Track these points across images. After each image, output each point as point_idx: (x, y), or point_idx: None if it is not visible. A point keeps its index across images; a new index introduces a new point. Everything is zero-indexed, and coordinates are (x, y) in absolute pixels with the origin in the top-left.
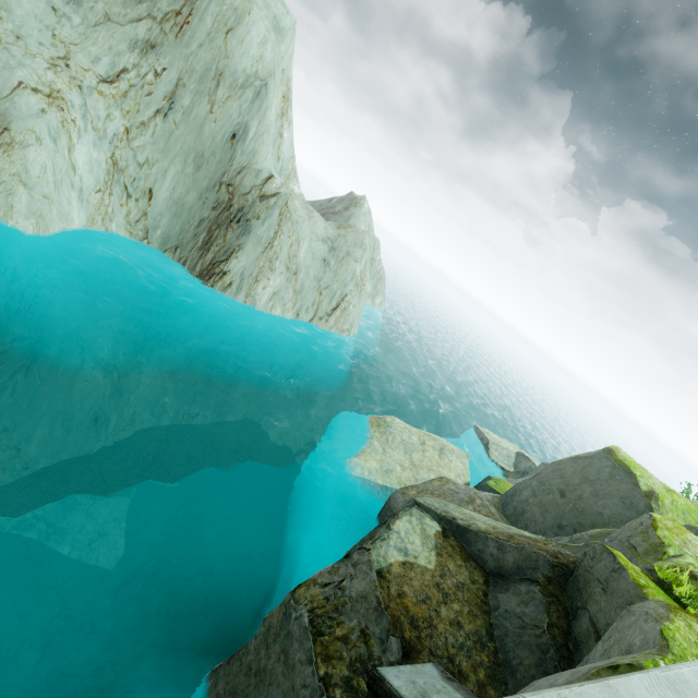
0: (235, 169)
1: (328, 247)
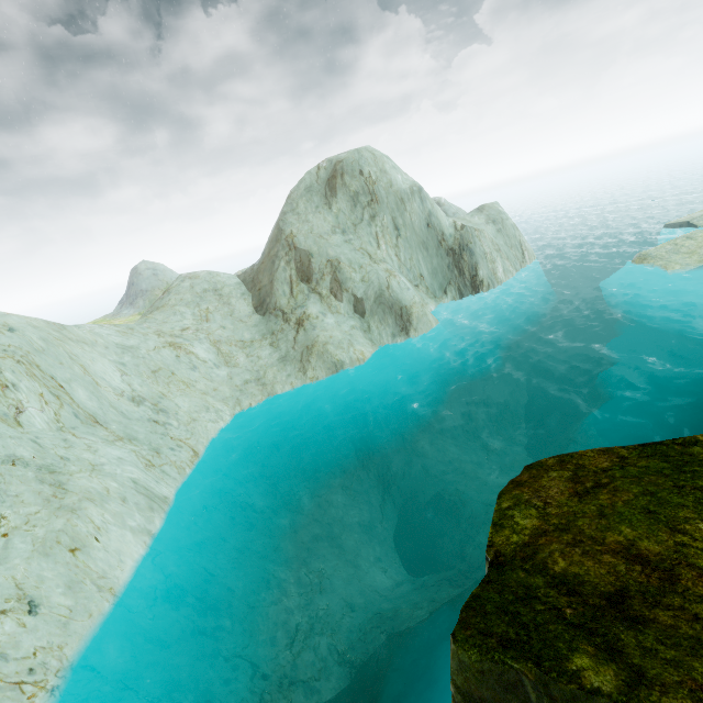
0: (439, 231)
1: (491, 224)
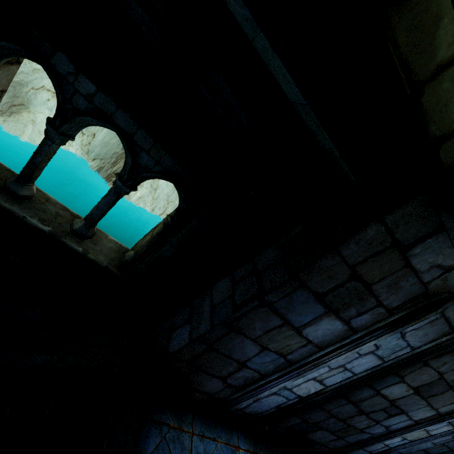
0: None
1: None
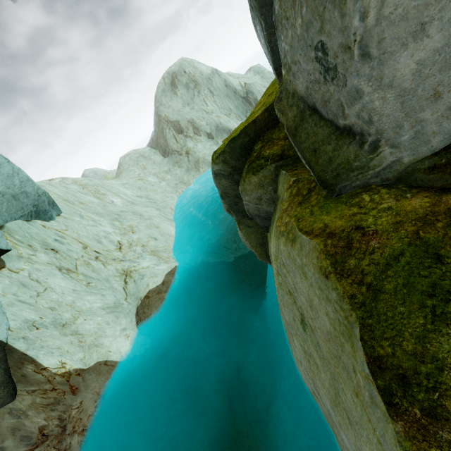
0: (233, 88)
1: (257, 74)
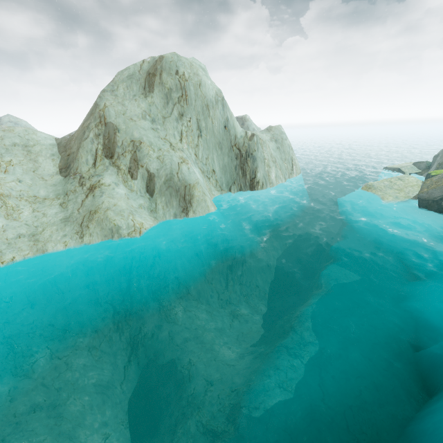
0: (233, 138)
1: (274, 141)
